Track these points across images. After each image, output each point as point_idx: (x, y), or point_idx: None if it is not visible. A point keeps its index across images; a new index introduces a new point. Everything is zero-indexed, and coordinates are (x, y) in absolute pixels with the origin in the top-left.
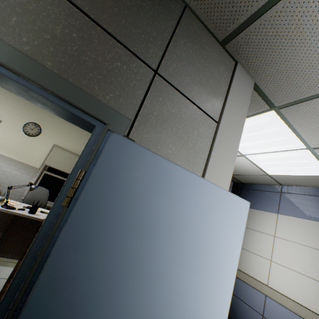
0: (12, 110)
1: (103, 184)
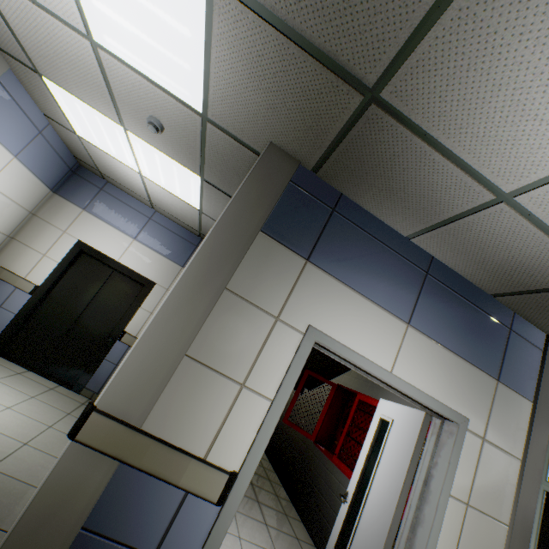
0: None
1: None
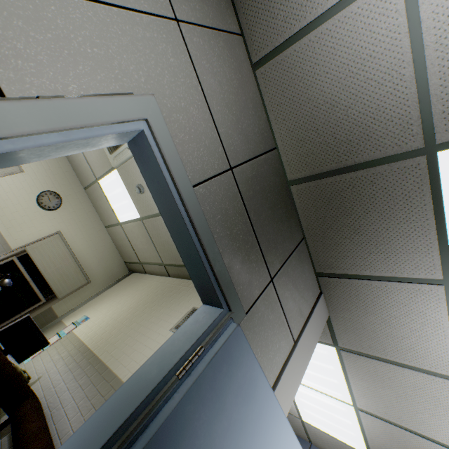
0: (47, 168)
1: (217, 371)
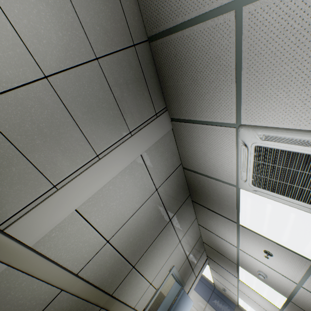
0: None
1: (179, 301)
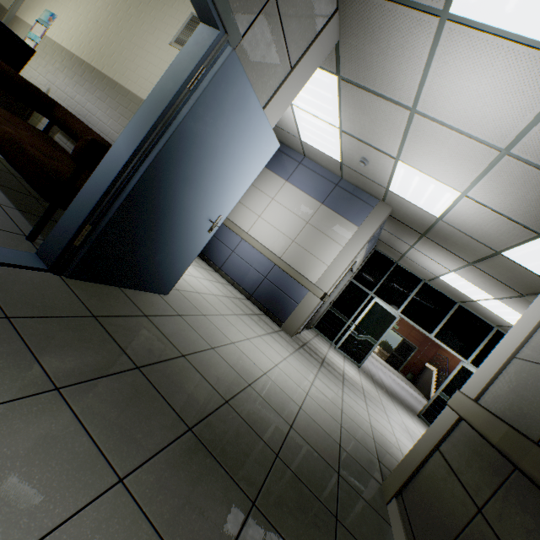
0: None
1: (217, 88)
